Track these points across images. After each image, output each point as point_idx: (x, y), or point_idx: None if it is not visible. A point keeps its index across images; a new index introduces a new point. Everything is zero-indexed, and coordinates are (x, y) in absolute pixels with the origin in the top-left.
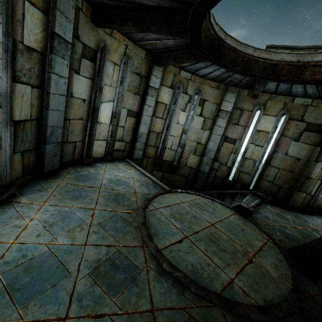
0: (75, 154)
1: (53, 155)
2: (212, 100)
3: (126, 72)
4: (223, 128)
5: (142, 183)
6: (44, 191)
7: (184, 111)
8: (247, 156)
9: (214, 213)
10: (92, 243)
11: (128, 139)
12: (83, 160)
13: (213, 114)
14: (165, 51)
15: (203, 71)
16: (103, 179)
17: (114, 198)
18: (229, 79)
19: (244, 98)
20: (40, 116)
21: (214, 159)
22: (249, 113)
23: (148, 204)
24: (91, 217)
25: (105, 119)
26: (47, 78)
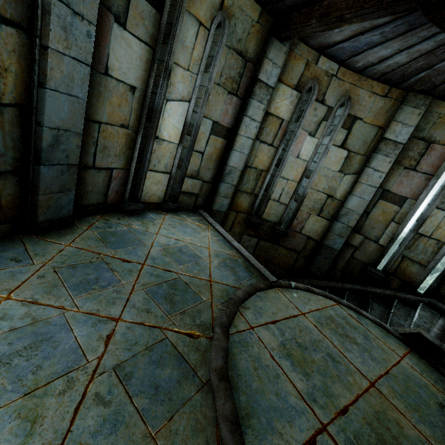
0: (110, 192)
1: (58, 189)
2: (369, 120)
3: (218, 45)
4: (384, 173)
5: (225, 260)
6: (24, 263)
7: (314, 136)
8: (424, 231)
9: (368, 349)
10: (80, 444)
11: (207, 176)
12: (124, 204)
13: (367, 146)
14: (303, 0)
15: (369, 56)
16: (153, 245)
17: (167, 294)
18: (421, 76)
19: (438, 120)
20: (27, 101)
21: (355, 229)
22: (444, 149)
23: (234, 313)
24: (103, 344)
25: (170, 135)
26: (41, 9)
